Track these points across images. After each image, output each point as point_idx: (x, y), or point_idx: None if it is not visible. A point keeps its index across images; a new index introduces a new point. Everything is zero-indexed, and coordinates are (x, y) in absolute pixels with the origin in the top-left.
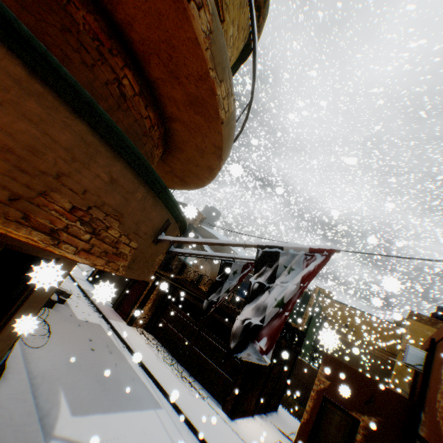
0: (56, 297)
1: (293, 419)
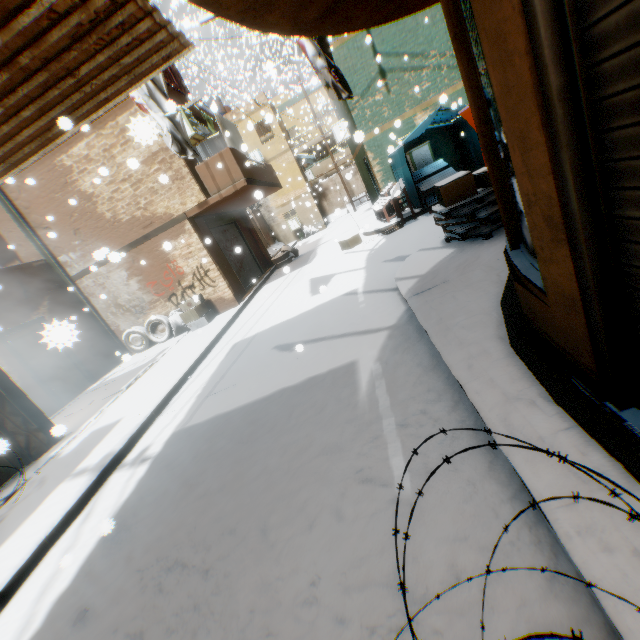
0: None
1: None
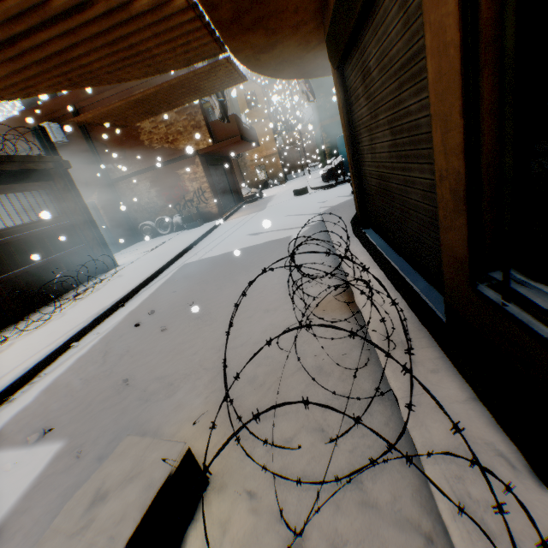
0: (100, 490)
1: None
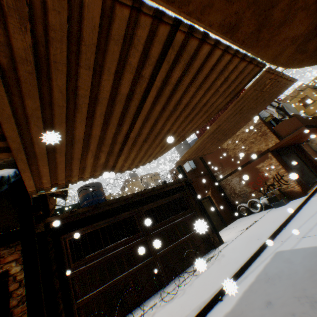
0: None
1: None
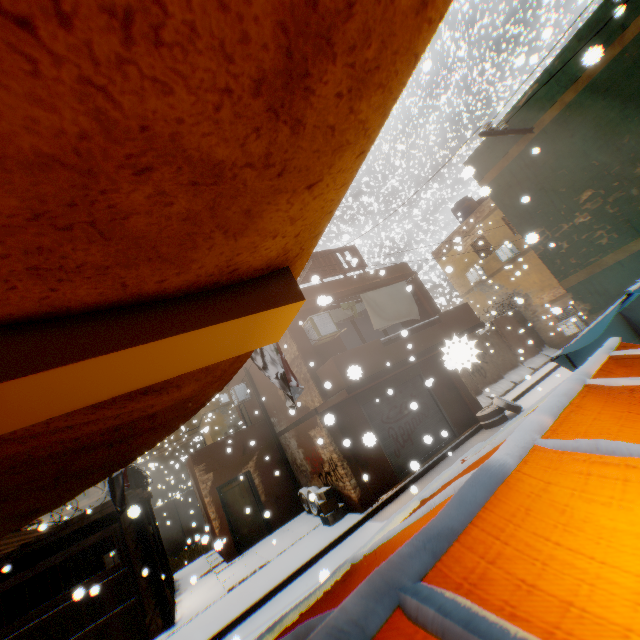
0: None
1: (194, 563)
